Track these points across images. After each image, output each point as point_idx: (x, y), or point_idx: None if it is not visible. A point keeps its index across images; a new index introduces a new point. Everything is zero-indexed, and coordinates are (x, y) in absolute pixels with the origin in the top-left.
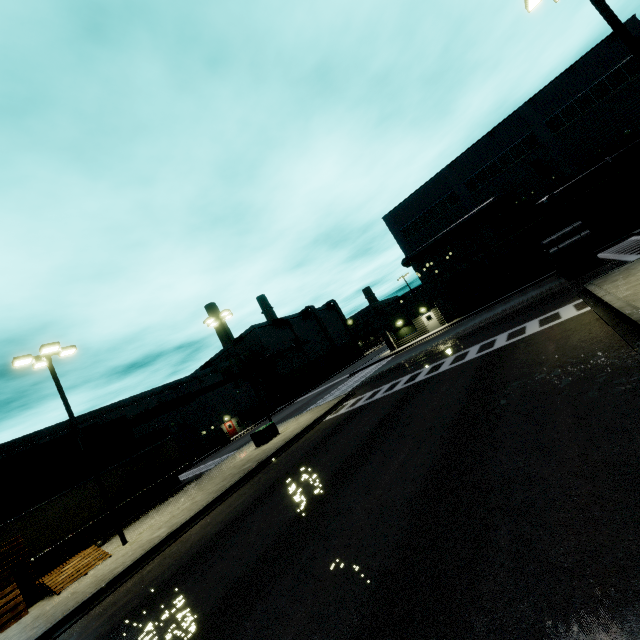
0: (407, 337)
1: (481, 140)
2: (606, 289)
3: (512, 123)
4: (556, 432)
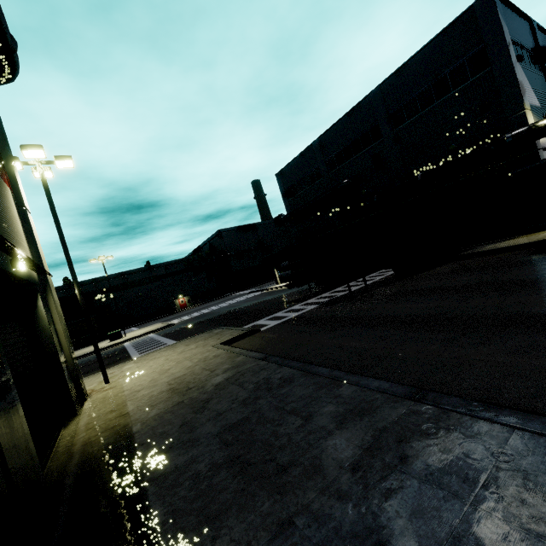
0: None
1: (342, 120)
2: (152, 353)
3: (365, 108)
4: None
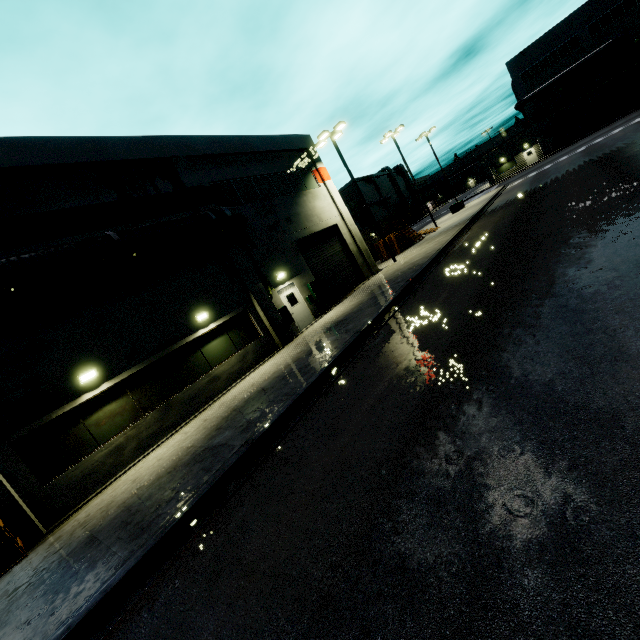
0: (507, 172)
1: None
2: None
3: None
4: None
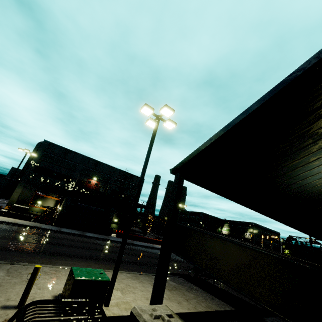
0: None
1: None
2: None
3: None
4: (2, 202)
